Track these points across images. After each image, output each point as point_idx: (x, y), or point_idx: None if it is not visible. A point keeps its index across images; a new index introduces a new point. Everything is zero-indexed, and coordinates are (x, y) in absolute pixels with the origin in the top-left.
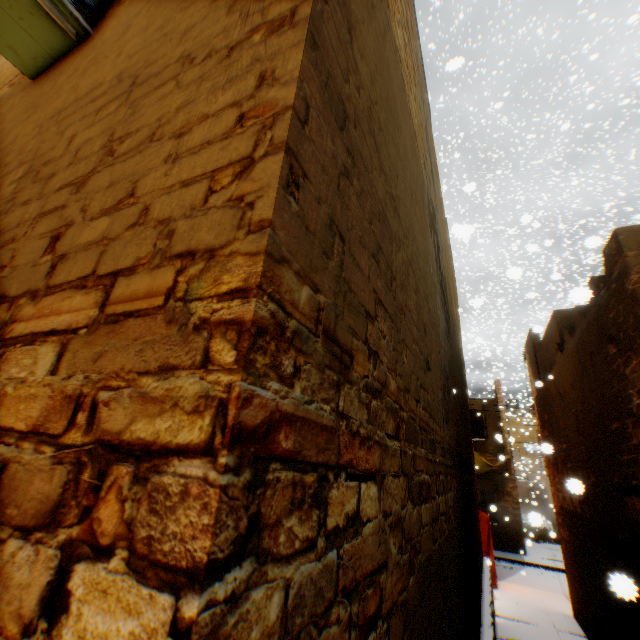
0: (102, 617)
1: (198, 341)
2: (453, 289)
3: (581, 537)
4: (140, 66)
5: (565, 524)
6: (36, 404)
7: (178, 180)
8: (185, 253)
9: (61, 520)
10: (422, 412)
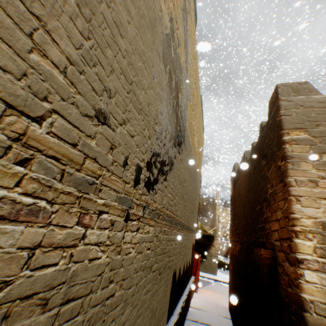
0: None
1: None
2: (198, 134)
3: (237, 269)
4: None
5: (232, 262)
6: None
7: None
8: None
9: None
10: (48, 137)
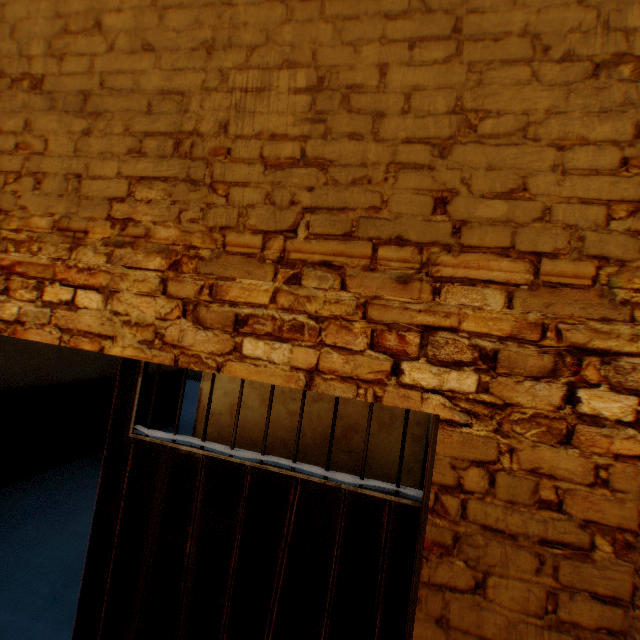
0: (600, 404)
1: (623, 310)
2: None
3: None
4: (455, 0)
5: None
6: (502, 323)
7: (573, 195)
8: (598, 257)
9: (558, 375)
10: None
